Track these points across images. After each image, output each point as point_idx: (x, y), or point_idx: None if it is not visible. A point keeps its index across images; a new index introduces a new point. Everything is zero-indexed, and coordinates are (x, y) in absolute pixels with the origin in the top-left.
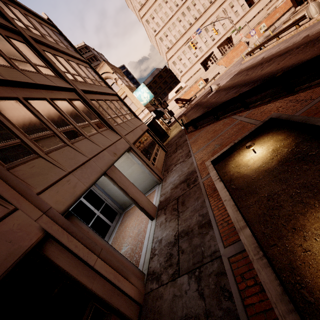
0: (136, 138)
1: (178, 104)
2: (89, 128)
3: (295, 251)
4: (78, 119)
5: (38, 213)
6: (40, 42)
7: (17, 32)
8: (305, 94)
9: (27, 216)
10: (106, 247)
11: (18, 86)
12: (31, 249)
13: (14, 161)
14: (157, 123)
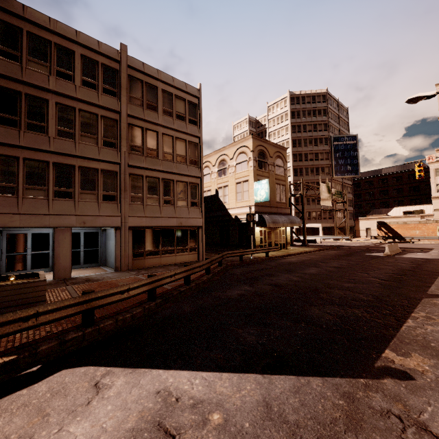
0: (147, 225)
1: (378, 230)
2: (91, 196)
3: None
4: (88, 186)
5: None
6: (139, 118)
7: (118, 112)
8: (119, 306)
9: None
10: None
11: (60, 154)
12: None
13: None
14: (254, 230)
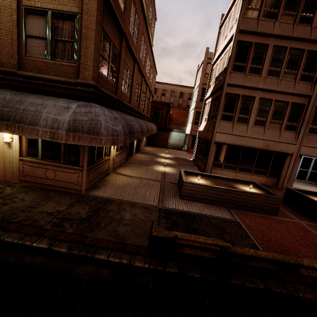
0: None
1: None
2: None
3: (314, 197)
4: None
5: (297, 149)
6: None
7: None
8: None
9: (295, 147)
10: (295, 172)
11: None
12: (287, 153)
13: (310, 133)
14: None
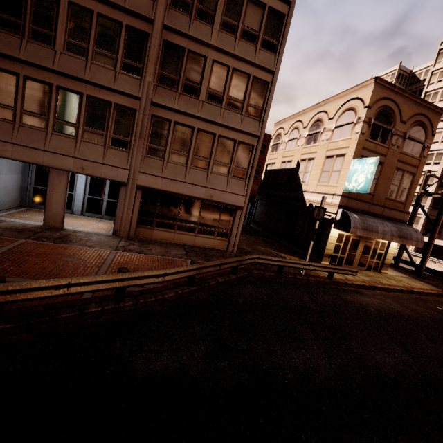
0: (163, 188)
1: None
2: (97, 137)
3: None
4: (95, 124)
5: None
6: (181, 33)
7: (151, 20)
8: None
9: None
10: None
11: (66, 76)
12: None
13: None
14: (329, 231)
